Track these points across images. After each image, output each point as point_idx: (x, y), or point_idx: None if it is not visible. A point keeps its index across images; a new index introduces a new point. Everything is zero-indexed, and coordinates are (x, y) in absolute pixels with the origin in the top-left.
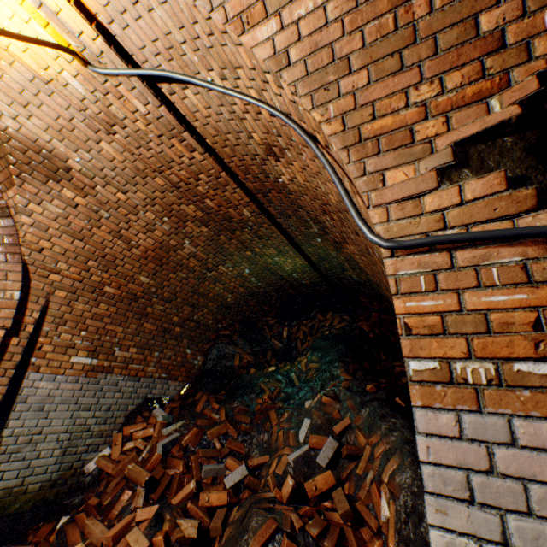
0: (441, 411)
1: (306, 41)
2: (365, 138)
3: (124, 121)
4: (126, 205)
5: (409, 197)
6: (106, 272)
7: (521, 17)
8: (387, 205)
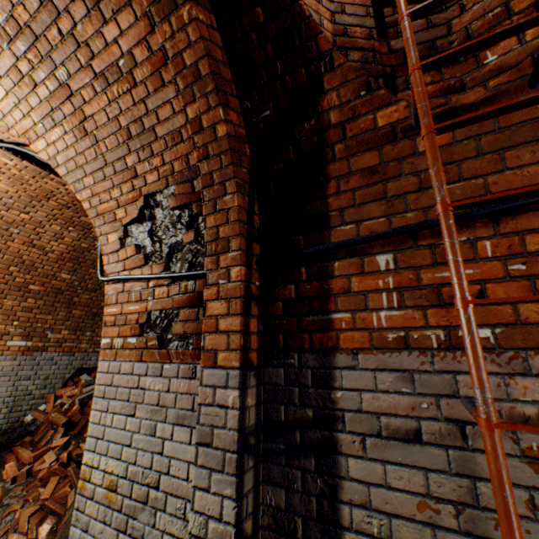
0: (106, 361)
1: (63, 154)
2: (100, 214)
3: (2, 170)
4: (32, 222)
5: (114, 251)
6: (28, 274)
7: (140, 162)
8: (109, 254)
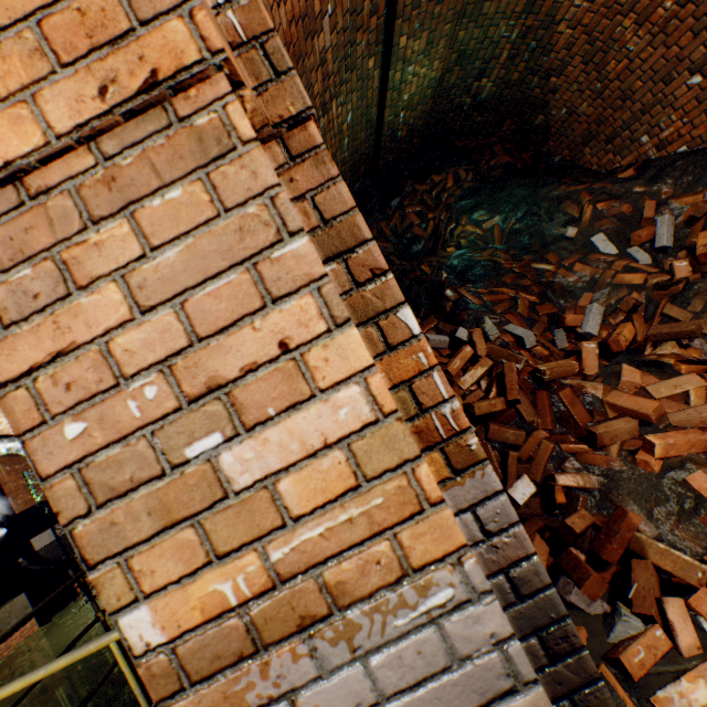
0: None
1: None
2: None
3: None
4: None
5: None
6: None
7: None
8: None
